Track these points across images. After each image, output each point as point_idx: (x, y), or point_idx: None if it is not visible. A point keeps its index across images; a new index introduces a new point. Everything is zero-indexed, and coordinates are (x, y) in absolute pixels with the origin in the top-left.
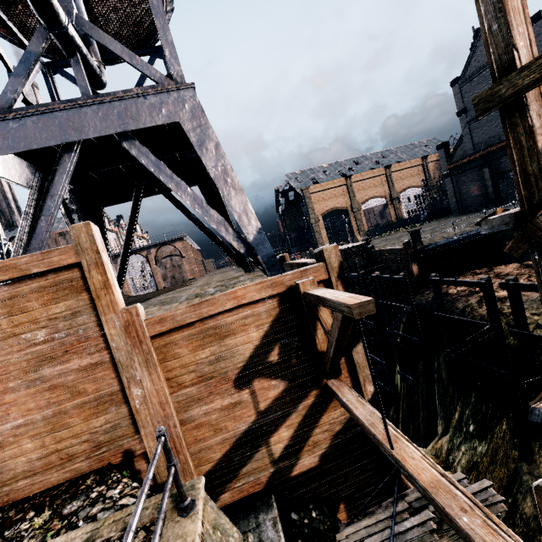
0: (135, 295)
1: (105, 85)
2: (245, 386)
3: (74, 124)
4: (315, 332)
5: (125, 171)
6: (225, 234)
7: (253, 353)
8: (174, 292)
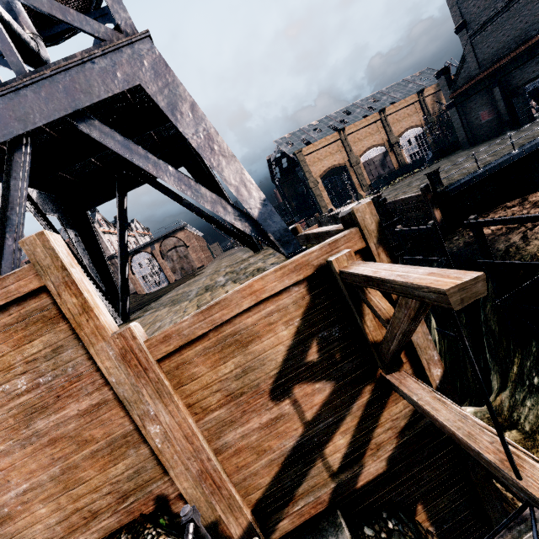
0: (148, 292)
1: (47, 61)
2: (283, 396)
3: (14, 112)
4: (362, 319)
5: (101, 165)
6: (224, 214)
7: (287, 356)
8: (184, 286)
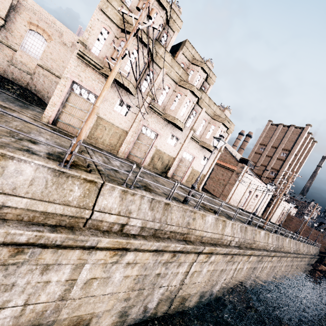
0: None
1: None
2: (325, 250)
3: None
4: None
5: None
6: None
7: None
8: None
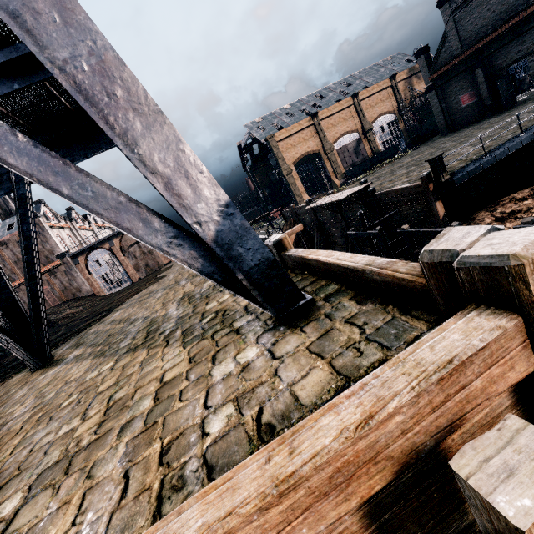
0: (109, 293)
1: None
2: None
3: None
4: None
5: None
6: (145, 234)
7: None
8: (137, 299)
